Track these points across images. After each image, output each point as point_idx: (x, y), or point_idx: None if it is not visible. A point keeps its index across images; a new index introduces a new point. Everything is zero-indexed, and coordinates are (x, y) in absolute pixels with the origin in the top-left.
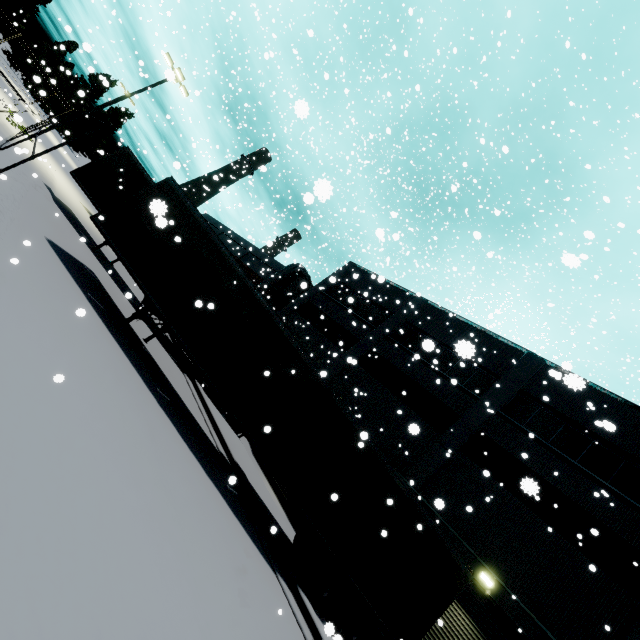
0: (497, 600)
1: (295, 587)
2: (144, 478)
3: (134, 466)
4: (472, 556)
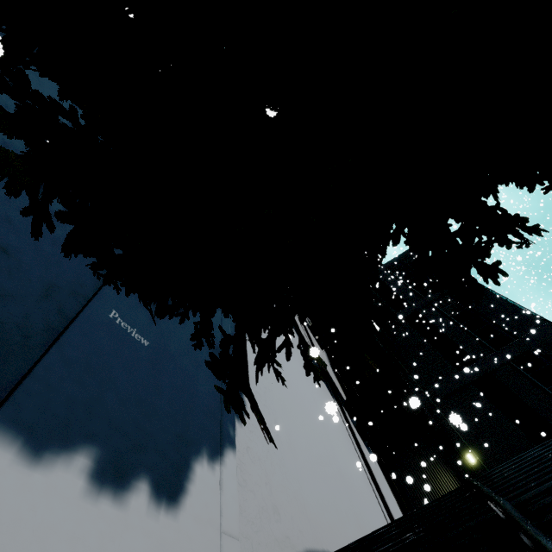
0: (476, 471)
1: (341, 406)
2: None
3: None
4: (464, 445)
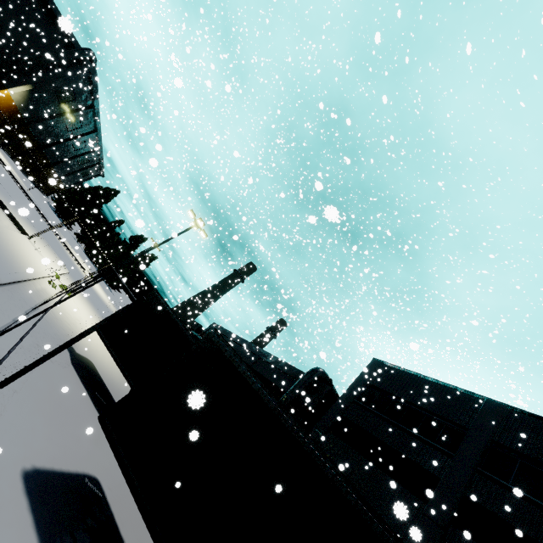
0: None
1: None
2: None
3: None
4: None
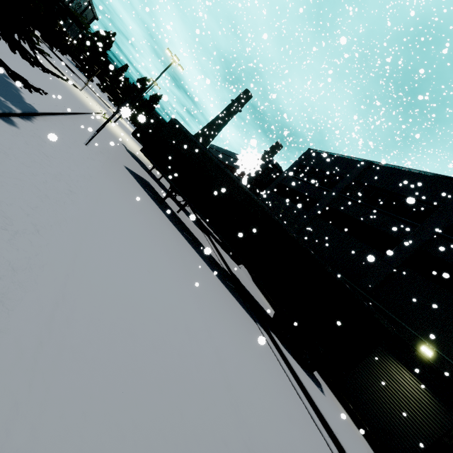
0: (436, 365)
1: (268, 331)
2: (173, 257)
3: (168, 251)
4: (414, 336)
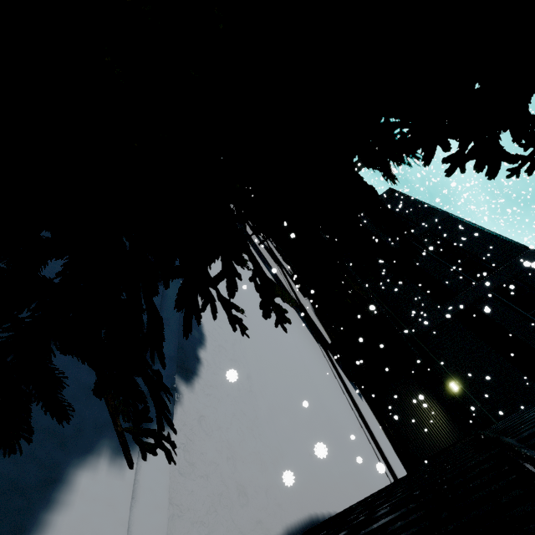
0: (459, 397)
1: (326, 350)
2: None
3: None
4: (448, 375)
